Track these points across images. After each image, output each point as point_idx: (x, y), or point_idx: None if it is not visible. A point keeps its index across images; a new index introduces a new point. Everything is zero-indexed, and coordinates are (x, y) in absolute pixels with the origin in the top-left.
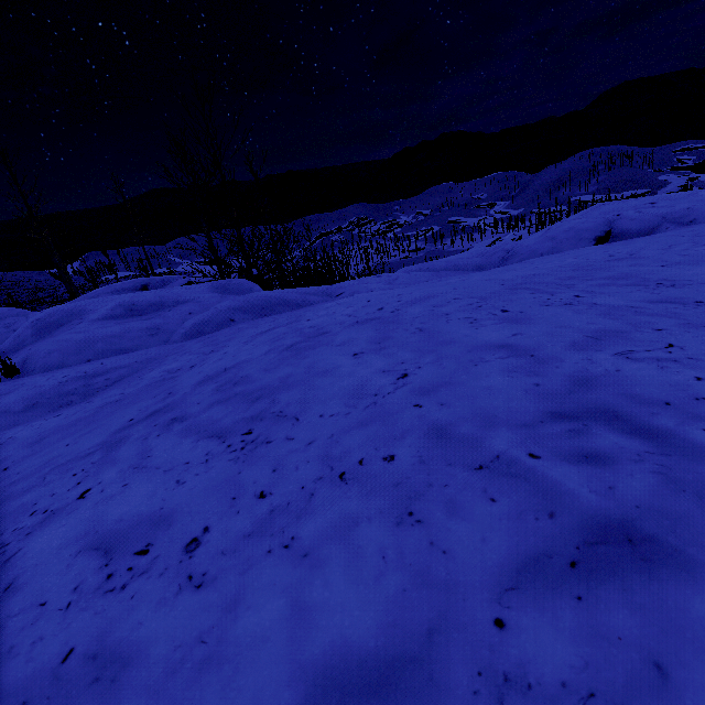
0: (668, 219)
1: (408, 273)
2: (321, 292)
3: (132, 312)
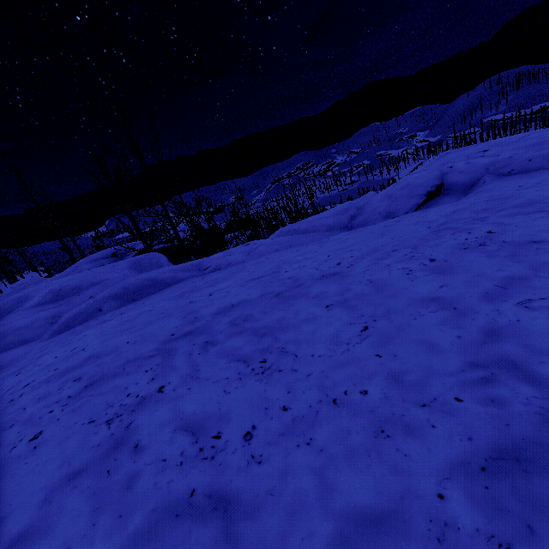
0: (490, 170)
1: (271, 239)
2: (196, 266)
3: (57, 297)
